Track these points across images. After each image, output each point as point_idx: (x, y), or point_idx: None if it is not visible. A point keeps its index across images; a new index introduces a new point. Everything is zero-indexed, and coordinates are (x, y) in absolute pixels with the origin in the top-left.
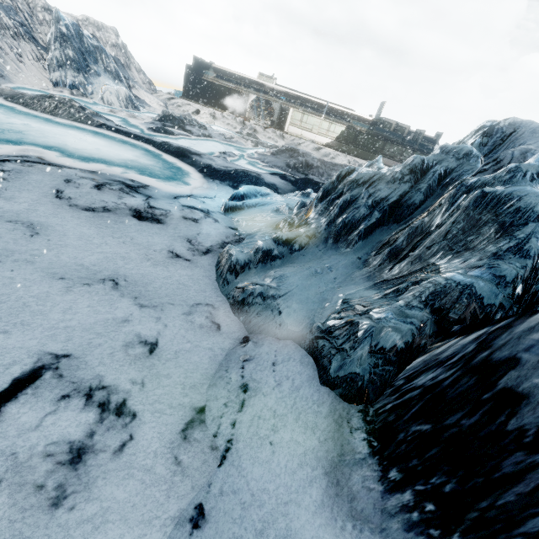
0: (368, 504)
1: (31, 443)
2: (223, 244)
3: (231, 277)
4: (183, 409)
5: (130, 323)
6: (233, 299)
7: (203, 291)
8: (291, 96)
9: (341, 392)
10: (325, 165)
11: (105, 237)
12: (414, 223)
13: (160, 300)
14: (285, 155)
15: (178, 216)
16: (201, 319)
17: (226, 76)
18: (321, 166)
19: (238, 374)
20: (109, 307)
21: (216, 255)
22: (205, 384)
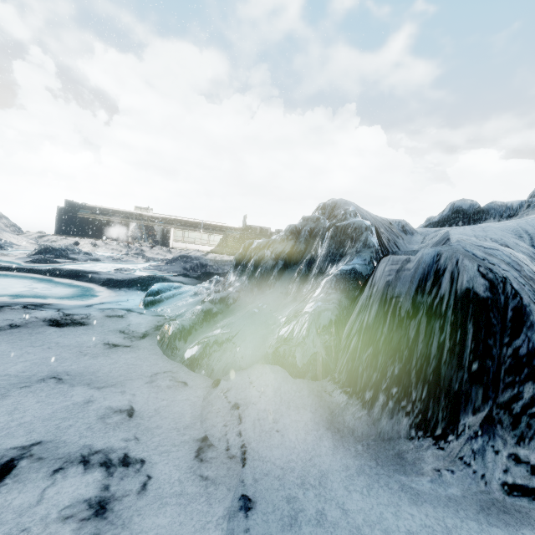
0: (364, 427)
1: (40, 515)
2: (157, 327)
3: (180, 343)
4: (187, 444)
5: (94, 402)
6: (189, 359)
7: (156, 364)
8: (170, 220)
9: (311, 375)
10: (217, 263)
11: (24, 348)
12: (307, 257)
13: (116, 380)
14: (179, 262)
15: (102, 316)
16: (166, 382)
17: (103, 211)
18: (214, 264)
19: (224, 402)
20: (64, 397)
21: (154, 337)
22: (197, 422)
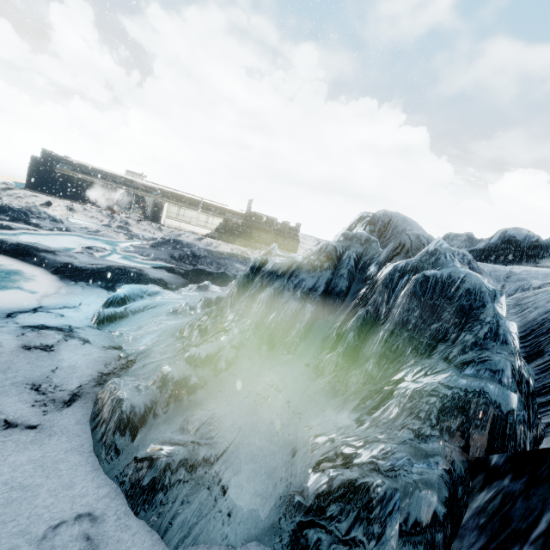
0: None
1: None
2: (101, 378)
3: (123, 440)
4: None
5: None
6: (132, 483)
7: (67, 487)
8: (165, 192)
9: None
10: (212, 254)
11: None
12: (359, 314)
13: None
14: (167, 246)
15: (14, 347)
16: None
17: (87, 170)
18: (208, 255)
19: None
20: None
21: (89, 401)
22: None
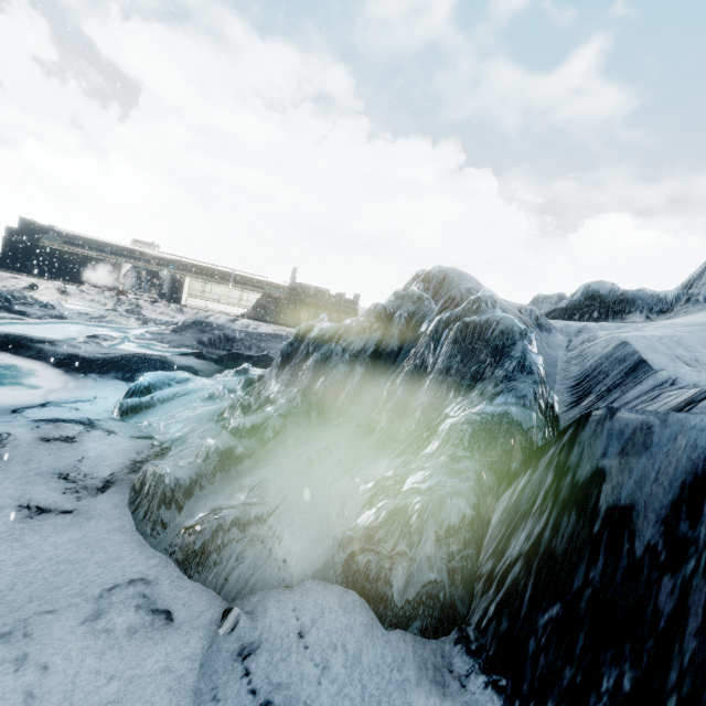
0: None
1: None
2: (135, 465)
3: (169, 513)
4: None
5: None
6: (183, 551)
7: (116, 560)
8: (184, 264)
9: (420, 626)
10: (251, 336)
11: None
12: (408, 368)
13: (16, 614)
14: (193, 330)
15: (31, 440)
16: (128, 616)
17: (81, 242)
18: (246, 338)
19: (243, 691)
20: None
21: (124, 487)
22: None
